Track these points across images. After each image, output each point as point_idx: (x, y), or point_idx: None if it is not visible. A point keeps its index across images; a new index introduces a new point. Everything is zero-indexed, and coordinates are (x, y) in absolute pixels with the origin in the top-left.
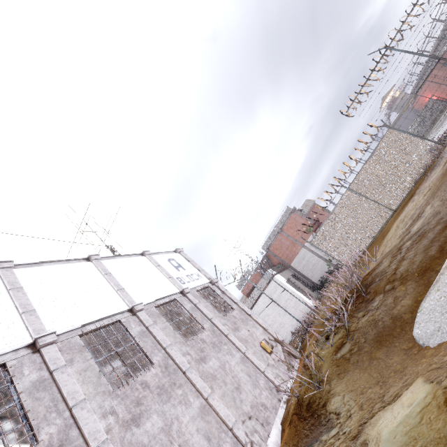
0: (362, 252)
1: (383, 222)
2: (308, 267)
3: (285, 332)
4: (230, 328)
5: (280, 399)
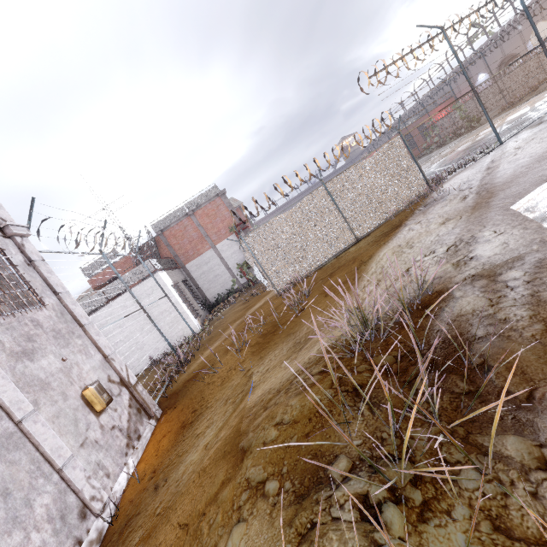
0: (302, 277)
1: (341, 248)
2: (208, 276)
3: (140, 357)
4: (4, 350)
5: (81, 539)
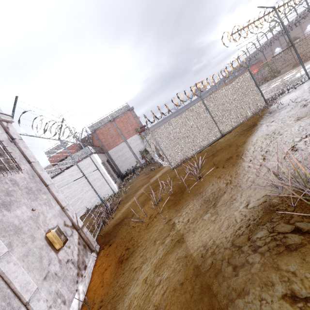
0: (188, 157)
1: (212, 140)
2: (121, 158)
3: (80, 207)
4: None
5: None
